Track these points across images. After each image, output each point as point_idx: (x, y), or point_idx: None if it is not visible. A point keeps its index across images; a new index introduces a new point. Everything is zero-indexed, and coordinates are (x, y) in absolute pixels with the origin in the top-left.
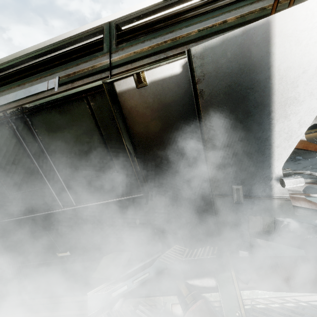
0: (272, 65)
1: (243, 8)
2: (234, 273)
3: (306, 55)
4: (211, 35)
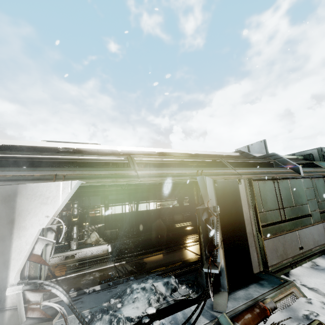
0: (15, 206)
1: (49, 171)
2: None
3: (30, 205)
4: (18, 180)
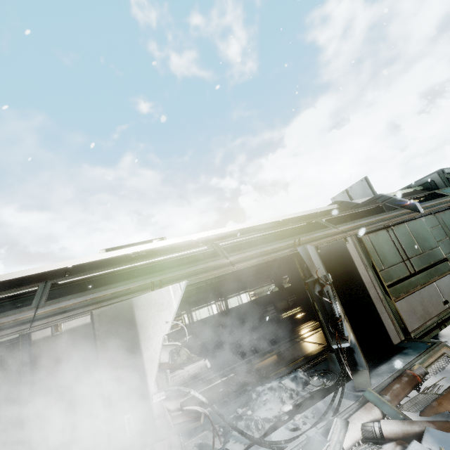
0: (135, 320)
1: (142, 281)
2: None
3: (148, 315)
4: (119, 297)
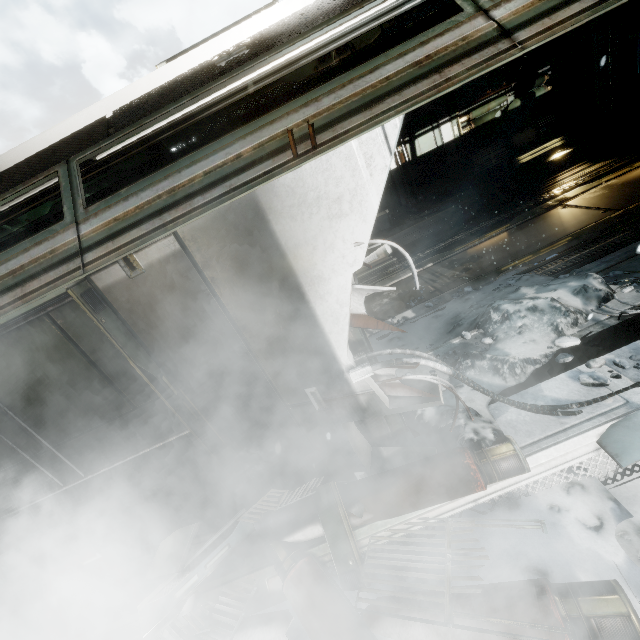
0: (278, 243)
1: (262, 130)
2: (341, 508)
3: (307, 231)
4: (222, 181)
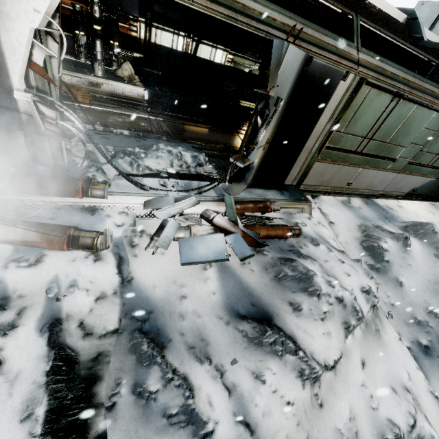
0: None
1: None
2: None
3: None
4: None
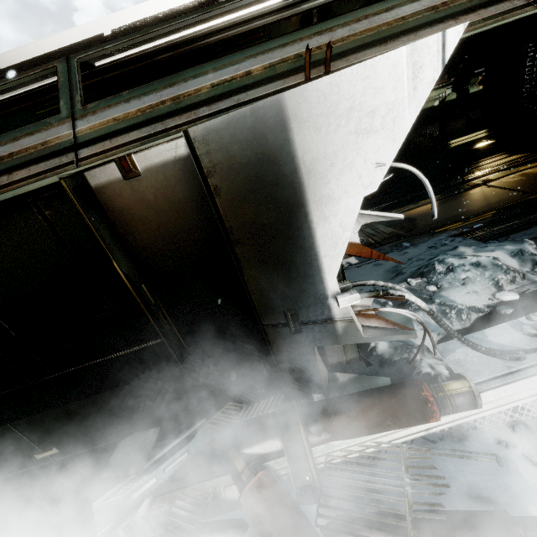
0: (295, 155)
1: (274, 52)
2: (302, 426)
3: (329, 145)
4: (230, 95)
